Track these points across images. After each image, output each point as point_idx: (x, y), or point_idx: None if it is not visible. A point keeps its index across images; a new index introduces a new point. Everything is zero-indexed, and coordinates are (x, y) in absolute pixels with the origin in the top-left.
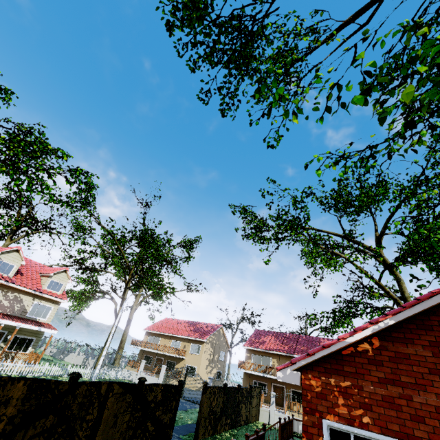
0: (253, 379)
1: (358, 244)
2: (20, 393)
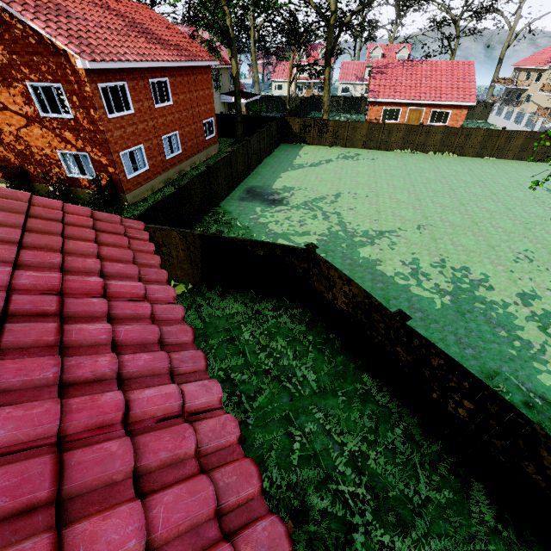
0: None
1: None
2: (343, 99)
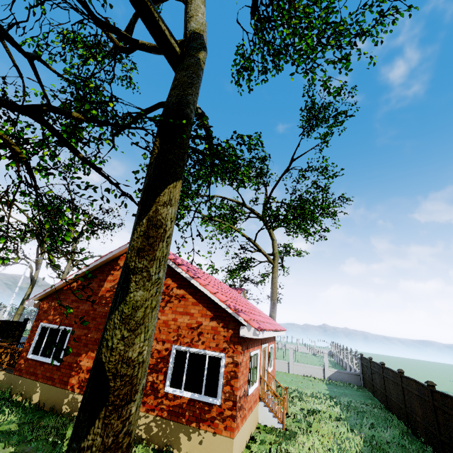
0: None
1: (251, 211)
2: None
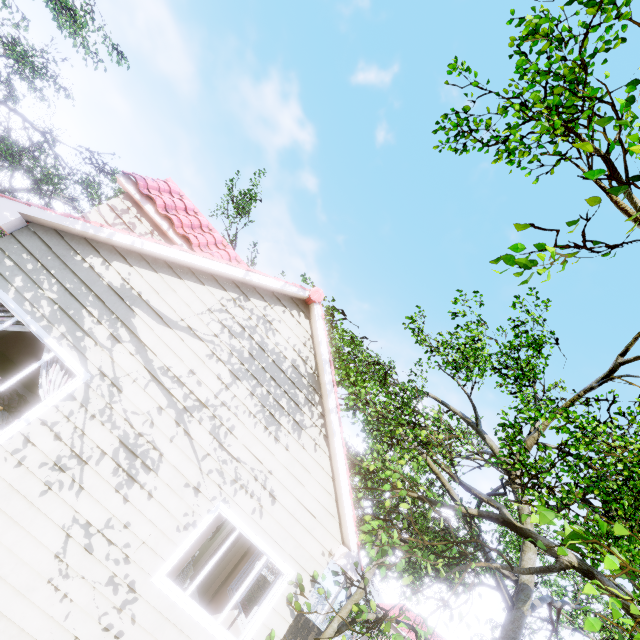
0: None
1: None
2: None
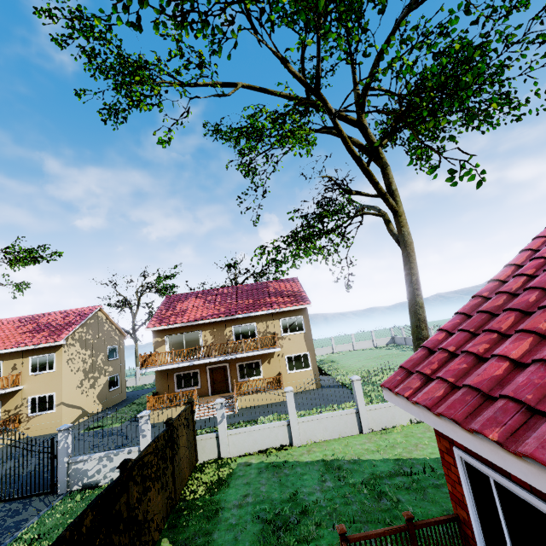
0: (174, 372)
1: None
2: None
